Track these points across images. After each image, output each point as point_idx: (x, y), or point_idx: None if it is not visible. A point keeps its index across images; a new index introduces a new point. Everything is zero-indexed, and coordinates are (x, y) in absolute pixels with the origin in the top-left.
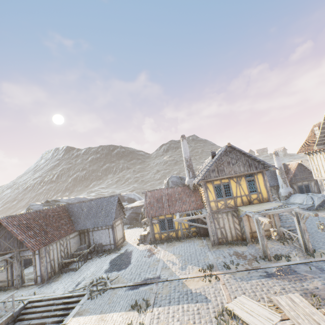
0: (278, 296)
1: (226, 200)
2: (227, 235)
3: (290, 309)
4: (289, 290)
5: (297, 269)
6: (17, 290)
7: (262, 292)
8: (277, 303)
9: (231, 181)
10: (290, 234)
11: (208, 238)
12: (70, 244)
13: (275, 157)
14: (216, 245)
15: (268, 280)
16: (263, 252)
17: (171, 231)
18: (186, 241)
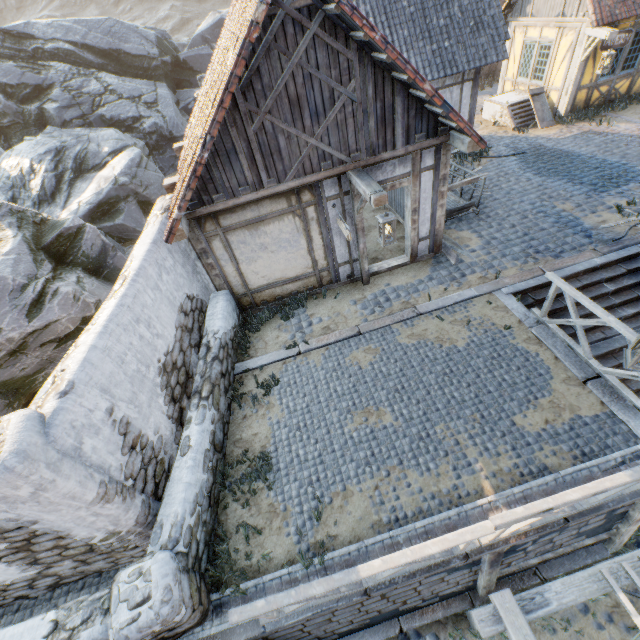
0: None
1: None
2: None
3: None
4: None
5: None
6: (370, 287)
7: None
8: None
9: None
10: None
11: None
12: None
13: None
14: None
15: None
16: None
17: (624, 78)
18: None
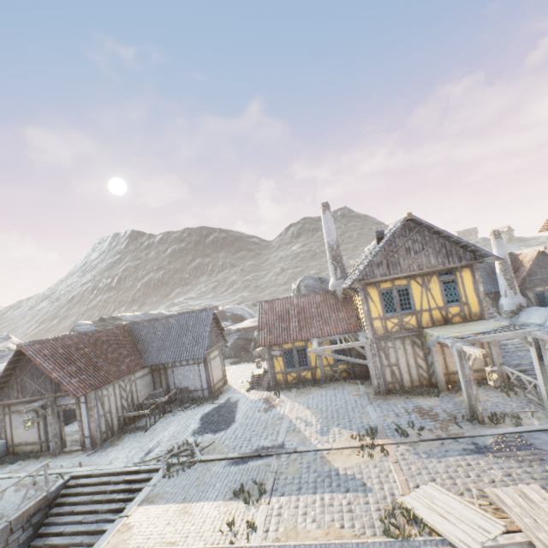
0: (498, 489)
1: (402, 316)
2: (402, 378)
3: (522, 512)
4: (520, 478)
5: (535, 440)
6: (54, 457)
7: (467, 480)
8: (497, 501)
9: (413, 283)
10: (521, 379)
11: (369, 382)
12: (136, 387)
13: (494, 241)
14: (382, 394)
15: (478, 457)
16: (470, 409)
17: (304, 370)
18: (330, 386)
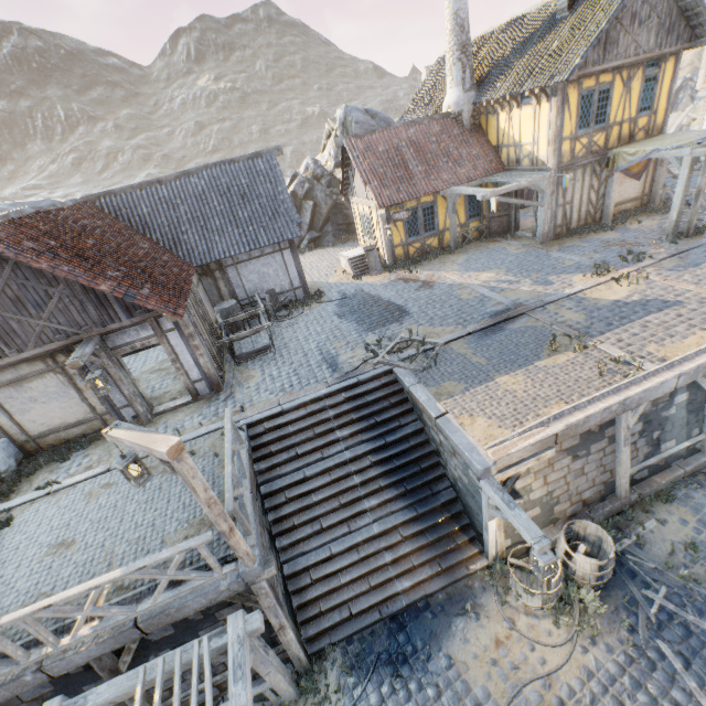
0: None
1: (592, 135)
2: (571, 219)
3: None
4: None
5: None
6: (151, 425)
7: None
8: None
9: (617, 80)
10: (670, 201)
11: (512, 237)
12: (202, 302)
13: None
14: (548, 242)
15: None
16: (674, 227)
17: (431, 237)
18: (469, 251)
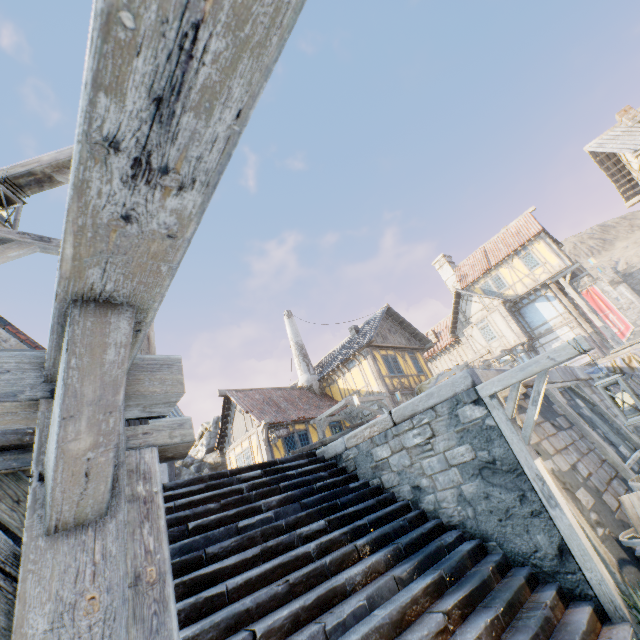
0: None
1: (399, 378)
2: None
3: None
4: None
5: None
6: None
7: None
8: None
9: (397, 355)
10: None
11: None
12: None
13: None
14: None
15: None
16: None
17: None
18: None
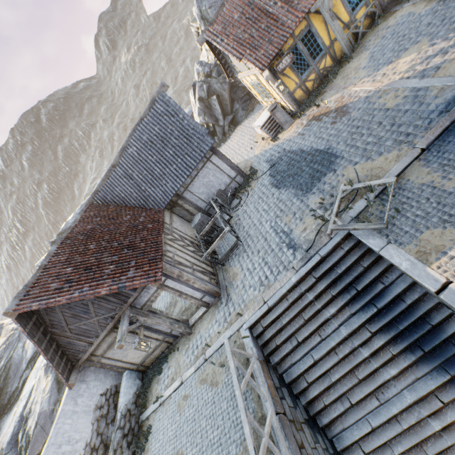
0: None
1: None
2: None
3: None
4: None
5: None
6: (192, 336)
7: None
8: None
9: None
10: None
11: None
12: (179, 231)
13: None
14: None
15: None
16: None
17: (321, 60)
18: (368, 44)
